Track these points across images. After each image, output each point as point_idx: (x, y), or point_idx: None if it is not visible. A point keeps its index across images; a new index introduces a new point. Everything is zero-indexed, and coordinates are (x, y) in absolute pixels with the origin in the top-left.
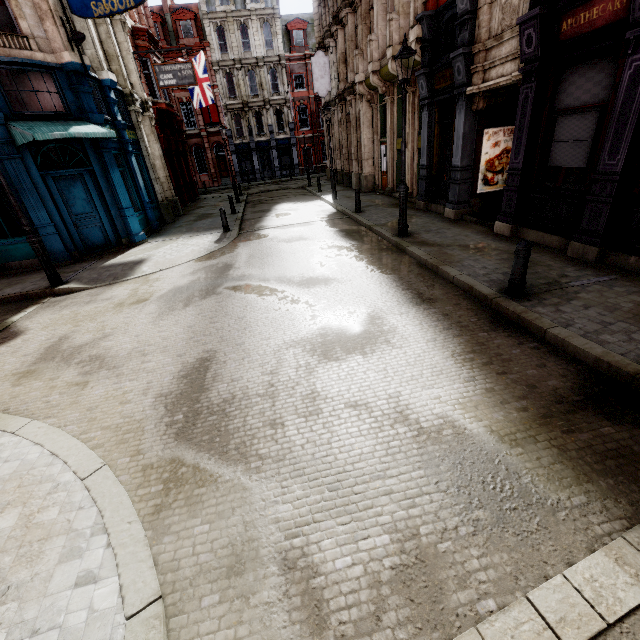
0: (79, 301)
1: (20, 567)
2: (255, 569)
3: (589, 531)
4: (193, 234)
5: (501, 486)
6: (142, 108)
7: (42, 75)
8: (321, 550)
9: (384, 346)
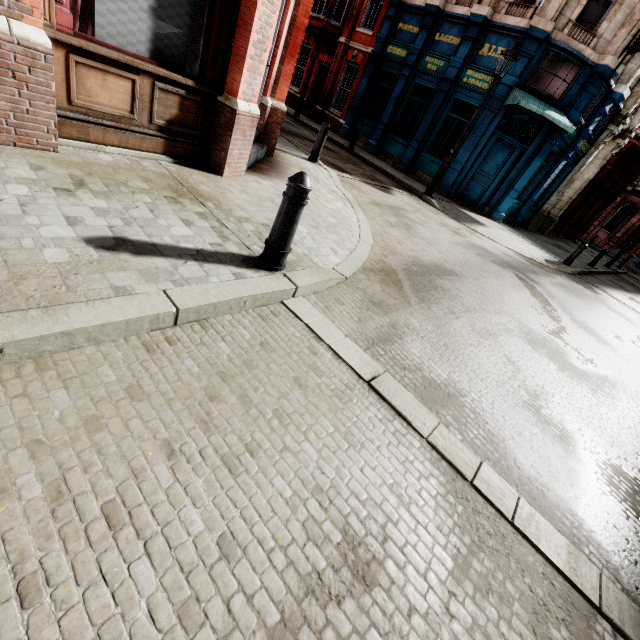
0: (427, 208)
1: (324, 229)
2: (381, 312)
3: (576, 539)
4: (536, 244)
5: (548, 466)
6: (620, 134)
7: (573, 66)
8: (411, 341)
9: (586, 386)
